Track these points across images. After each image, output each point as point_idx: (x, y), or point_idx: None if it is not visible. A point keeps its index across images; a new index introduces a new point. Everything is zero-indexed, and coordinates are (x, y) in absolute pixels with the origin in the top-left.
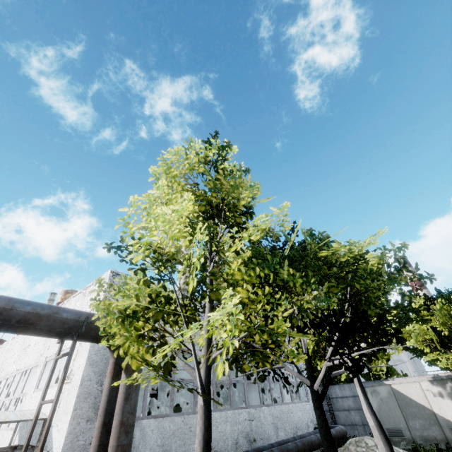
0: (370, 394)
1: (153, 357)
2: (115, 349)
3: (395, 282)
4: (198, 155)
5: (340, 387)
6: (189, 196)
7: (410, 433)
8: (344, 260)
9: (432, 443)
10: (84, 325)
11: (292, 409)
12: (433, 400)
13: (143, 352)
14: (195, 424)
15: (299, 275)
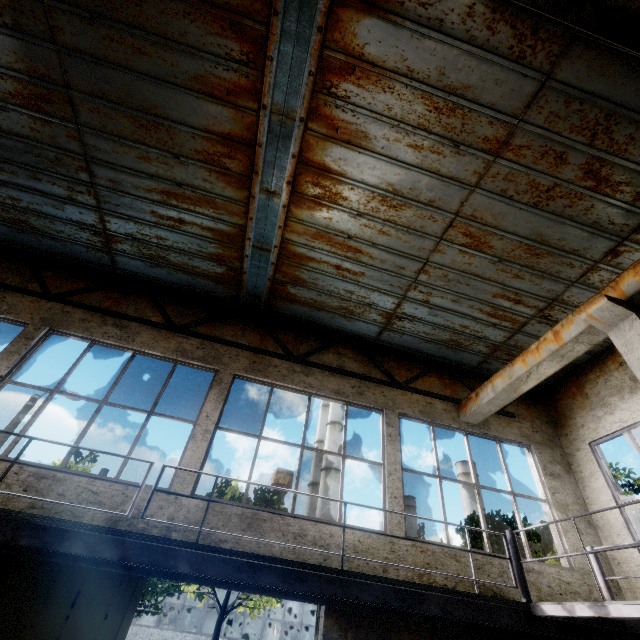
0: None
1: None
2: None
3: None
4: None
5: None
6: None
7: None
8: None
9: None
10: None
11: None
12: None
13: None
14: (130, 632)
15: None
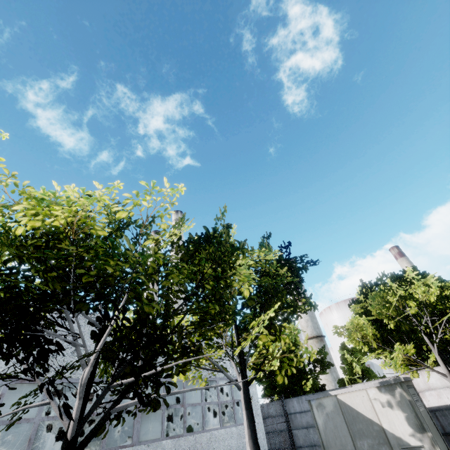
0: (315, 409)
1: None
2: None
3: (302, 268)
4: None
5: (298, 400)
6: None
7: None
8: (106, 233)
9: None
10: None
11: (218, 437)
12: (381, 412)
13: None
14: None
15: None
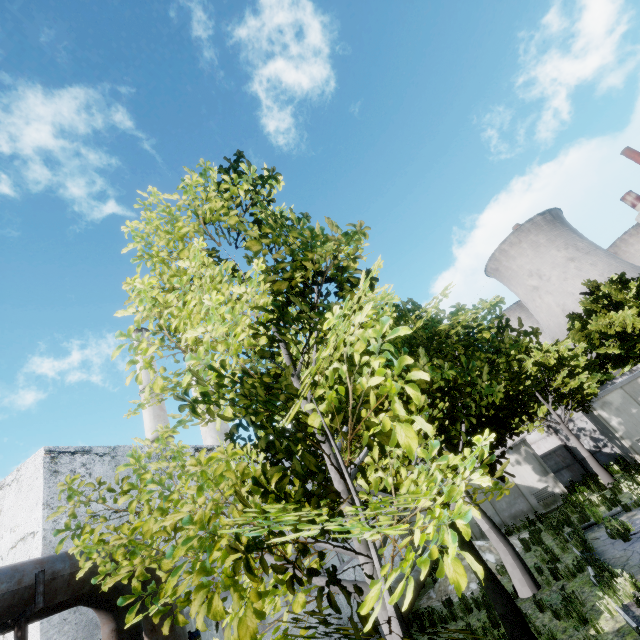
0: None
1: (336, 612)
2: (109, 602)
3: None
4: (222, 195)
5: None
6: (259, 265)
7: (499, 517)
8: (453, 332)
9: (521, 517)
10: (39, 594)
11: None
12: (512, 471)
13: (251, 601)
14: None
15: (447, 365)
